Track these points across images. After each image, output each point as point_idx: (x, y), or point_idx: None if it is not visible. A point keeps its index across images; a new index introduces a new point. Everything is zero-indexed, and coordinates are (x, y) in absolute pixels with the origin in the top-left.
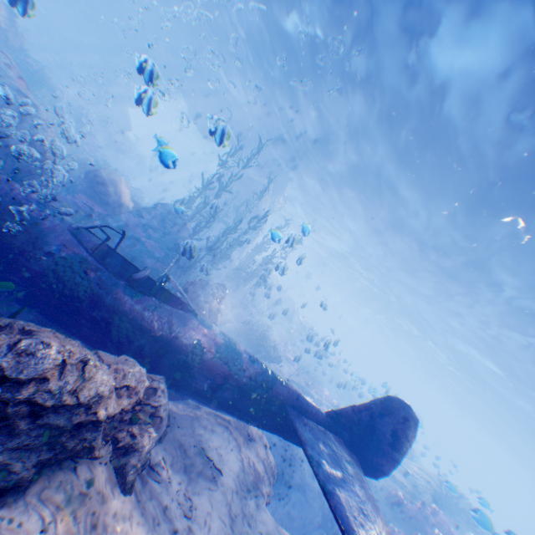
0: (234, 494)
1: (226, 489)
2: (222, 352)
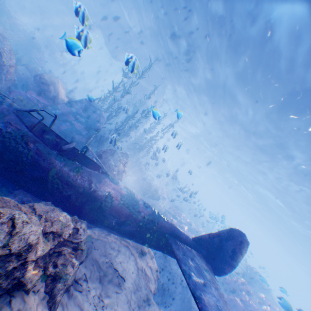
0: (133, 294)
1: (128, 291)
2: (126, 200)
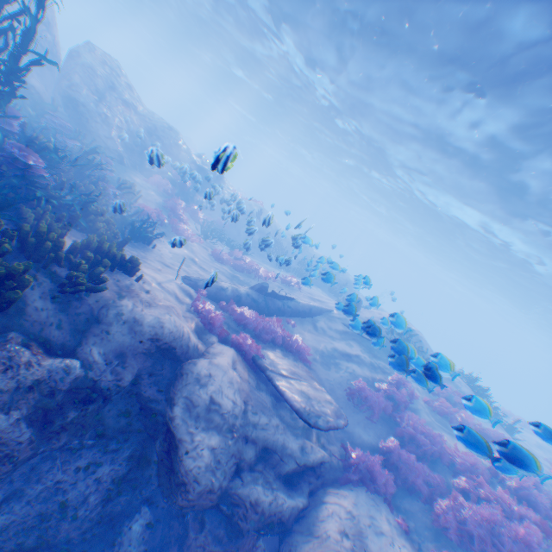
0: None
1: None
2: None
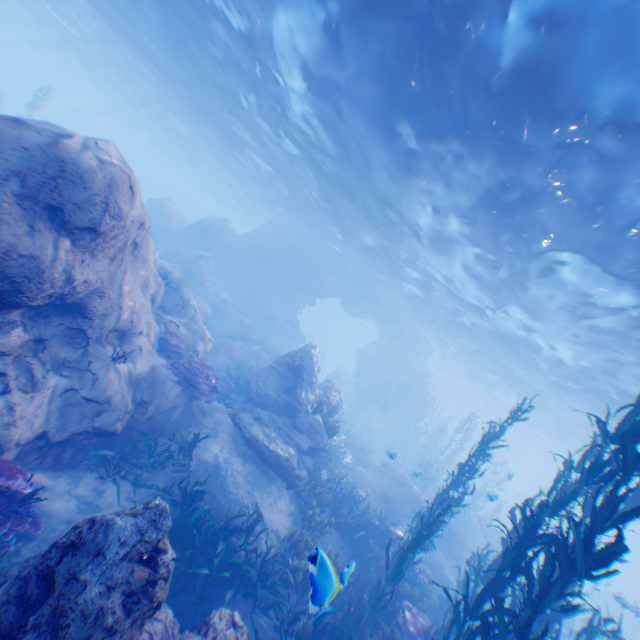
0: None
1: None
2: None
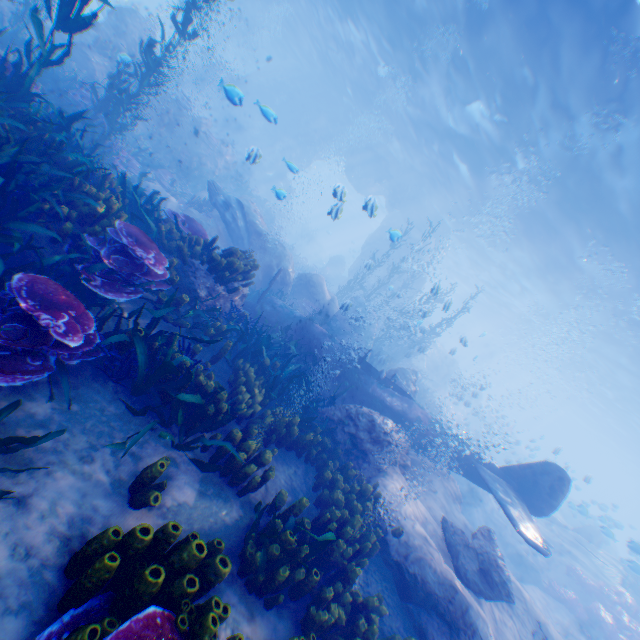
0: (443, 500)
1: (439, 497)
2: (430, 422)
